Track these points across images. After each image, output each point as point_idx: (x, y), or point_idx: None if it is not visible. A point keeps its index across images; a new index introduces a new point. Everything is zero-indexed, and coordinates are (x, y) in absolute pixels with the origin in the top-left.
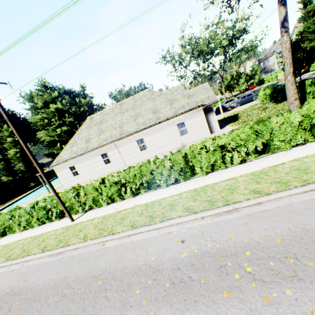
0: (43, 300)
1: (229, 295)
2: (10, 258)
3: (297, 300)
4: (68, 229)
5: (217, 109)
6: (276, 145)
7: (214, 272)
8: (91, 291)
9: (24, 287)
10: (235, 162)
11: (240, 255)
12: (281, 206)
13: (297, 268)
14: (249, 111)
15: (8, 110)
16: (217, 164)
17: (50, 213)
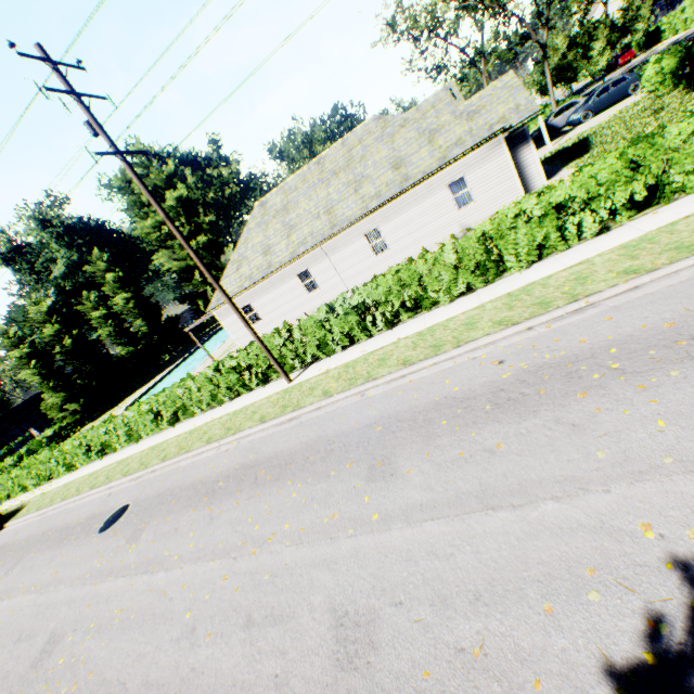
0: (300, 461)
1: (585, 395)
2: (212, 440)
3: (686, 378)
4: (288, 392)
5: (535, 136)
6: (677, 185)
7: (560, 381)
8: (370, 438)
9: (261, 458)
10: (585, 235)
11: (600, 356)
12: (676, 284)
13: (691, 349)
14: (618, 125)
15: (88, 220)
16: (550, 243)
17: (247, 377)
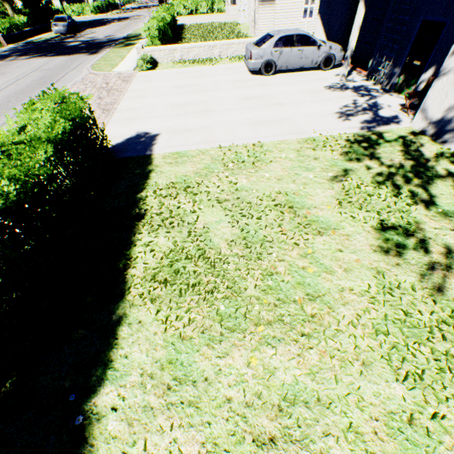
0: None
1: None
2: None
3: None
4: None
5: None
6: None
7: None
8: None
9: None
10: None
11: None
12: None
13: None
14: None
15: None
16: None
17: None
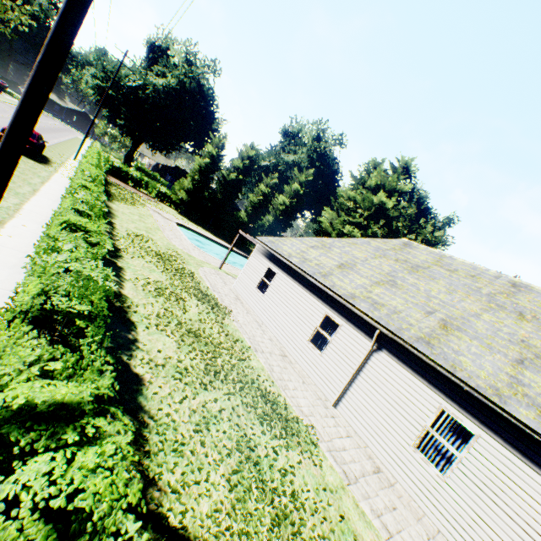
0: None
1: None
2: None
3: None
4: None
5: None
6: None
7: None
8: None
9: None
10: None
11: None
12: None
13: None
14: None
15: (336, 163)
16: None
17: None
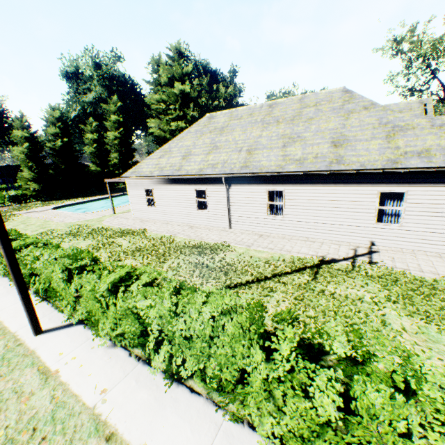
0: None
1: None
2: None
3: None
4: (2, 359)
5: None
6: None
7: None
8: None
9: None
10: None
11: None
12: None
13: None
14: None
15: (128, 78)
16: None
17: (32, 279)
